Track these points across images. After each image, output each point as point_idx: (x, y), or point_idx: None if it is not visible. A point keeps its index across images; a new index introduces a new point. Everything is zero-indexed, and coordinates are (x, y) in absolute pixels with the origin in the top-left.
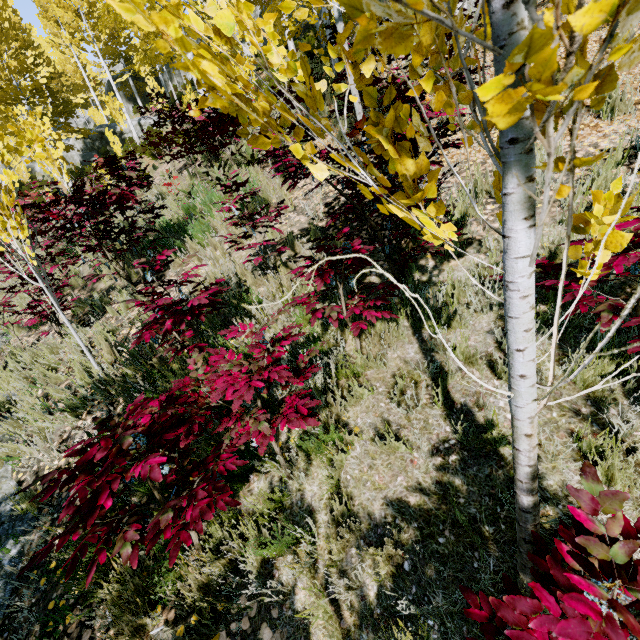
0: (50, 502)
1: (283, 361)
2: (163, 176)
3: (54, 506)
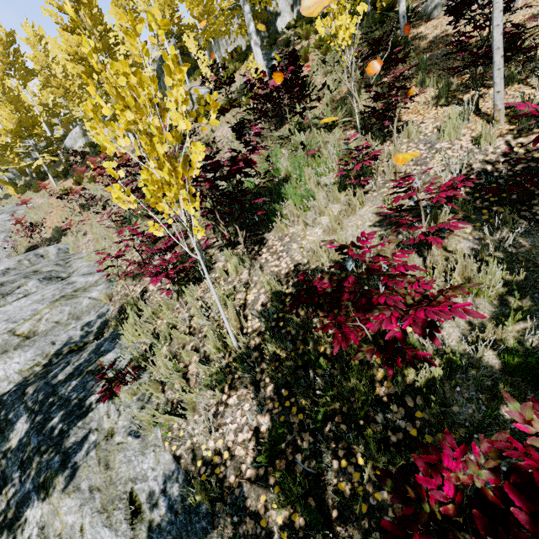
0: (222, 497)
1: (495, 372)
2: (229, 139)
3: (229, 504)
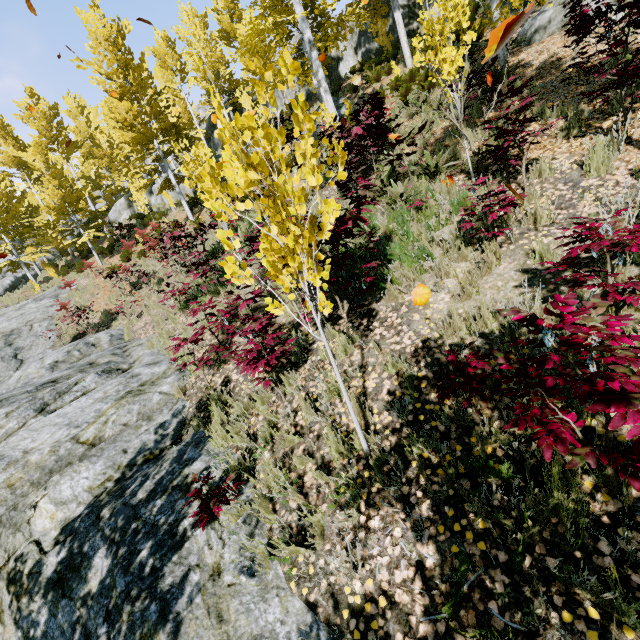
0: None
1: None
2: None
3: None
